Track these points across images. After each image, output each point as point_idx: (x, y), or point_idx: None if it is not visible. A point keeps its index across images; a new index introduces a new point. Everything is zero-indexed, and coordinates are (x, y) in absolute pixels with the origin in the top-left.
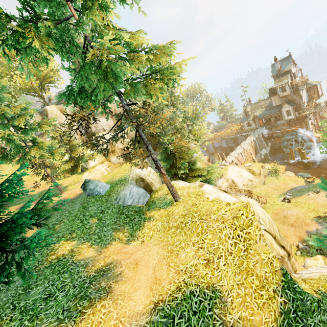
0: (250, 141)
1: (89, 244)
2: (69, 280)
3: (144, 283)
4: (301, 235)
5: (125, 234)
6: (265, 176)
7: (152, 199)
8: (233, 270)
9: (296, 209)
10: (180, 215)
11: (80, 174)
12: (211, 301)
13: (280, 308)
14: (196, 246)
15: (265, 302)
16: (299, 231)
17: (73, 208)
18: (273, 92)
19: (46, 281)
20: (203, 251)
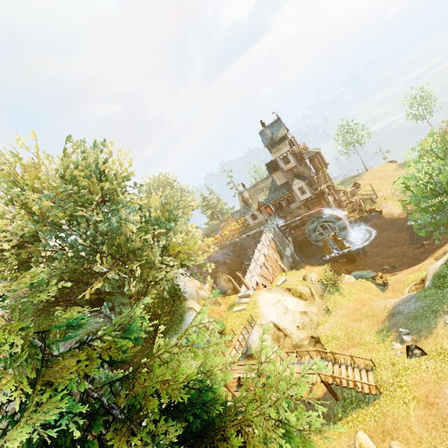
0: (268, 241)
1: None
2: None
3: None
4: None
5: None
6: (321, 295)
7: None
8: None
9: None
10: None
11: None
12: None
13: None
14: None
15: None
16: None
17: None
18: (272, 167)
19: None
20: None
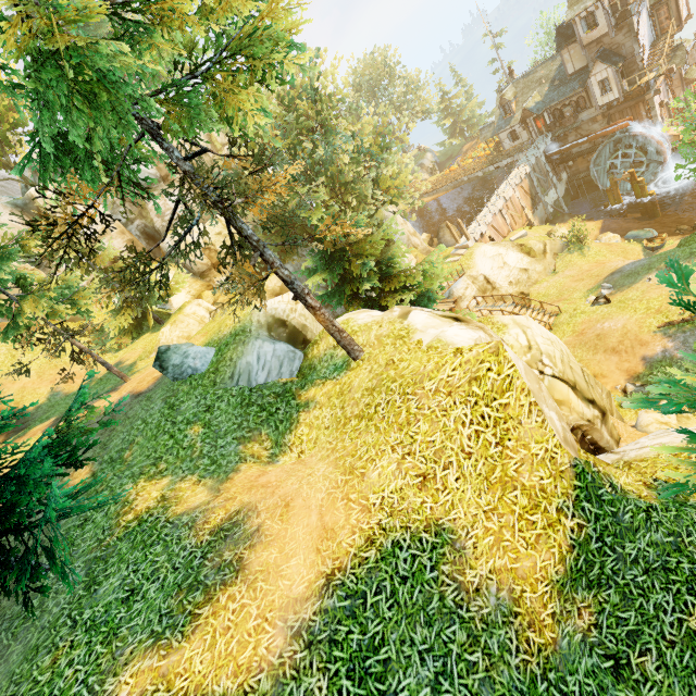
0: (518, 179)
1: (194, 479)
2: (164, 557)
3: (303, 541)
4: (632, 368)
5: (264, 445)
6: (556, 254)
7: (308, 362)
8: (475, 486)
9: (621, 317)
10: (363, 391)
11: (157, 332)
12: (434, 553)
13: (571, 539)
14: (399, 451)
15: (542, 533)
16: (628, 359)
17: (150, 412)
18: (567, 34)
19: (123, 566)
20: (412, 460)
